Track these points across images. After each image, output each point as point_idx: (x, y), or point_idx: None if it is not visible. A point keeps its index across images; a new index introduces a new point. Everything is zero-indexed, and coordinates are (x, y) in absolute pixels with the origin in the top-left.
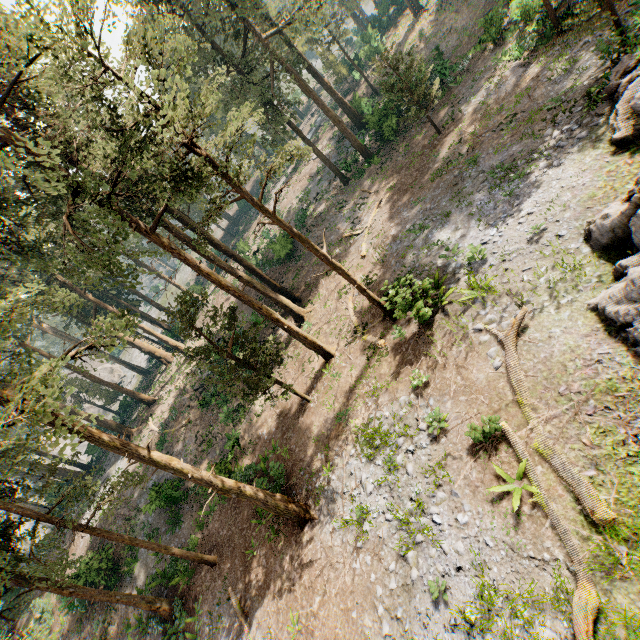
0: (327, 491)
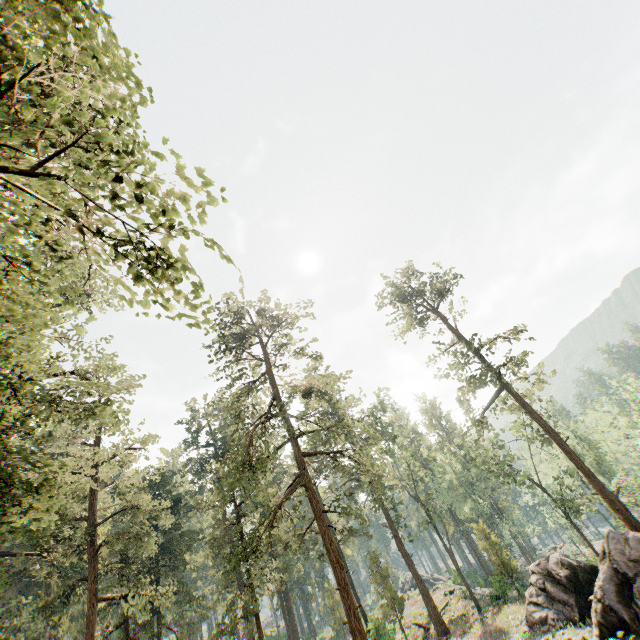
0: None
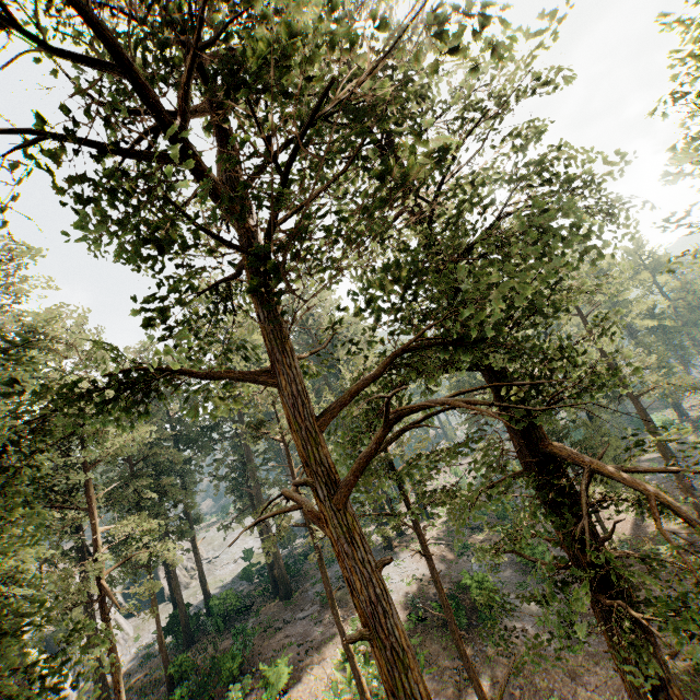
0: None
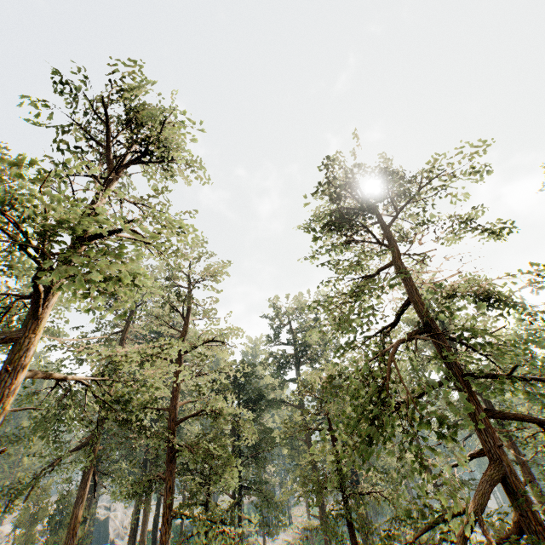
0: None
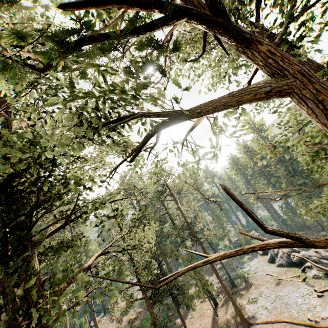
0: (249, 317)
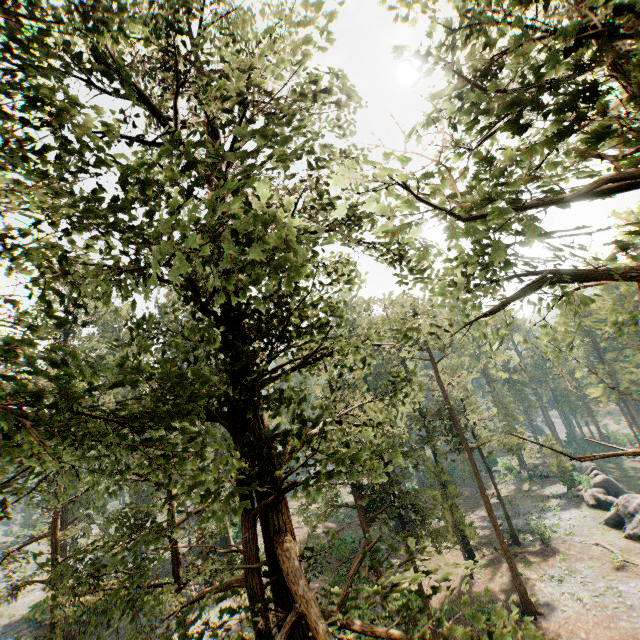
0: (539, 602)
